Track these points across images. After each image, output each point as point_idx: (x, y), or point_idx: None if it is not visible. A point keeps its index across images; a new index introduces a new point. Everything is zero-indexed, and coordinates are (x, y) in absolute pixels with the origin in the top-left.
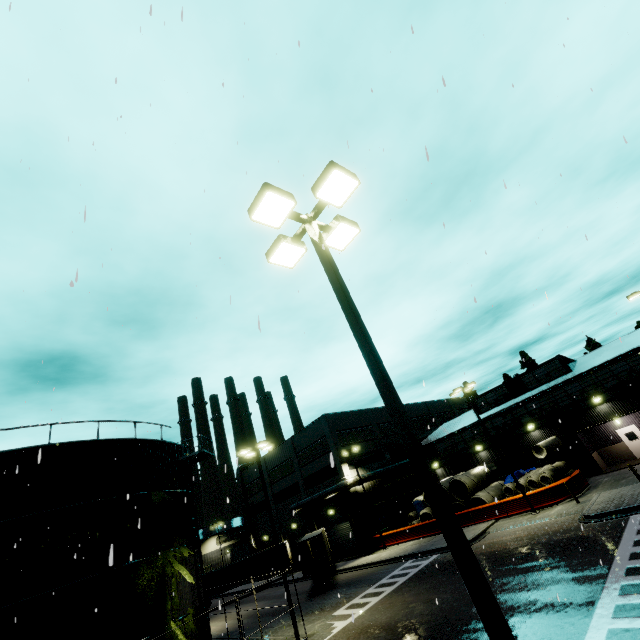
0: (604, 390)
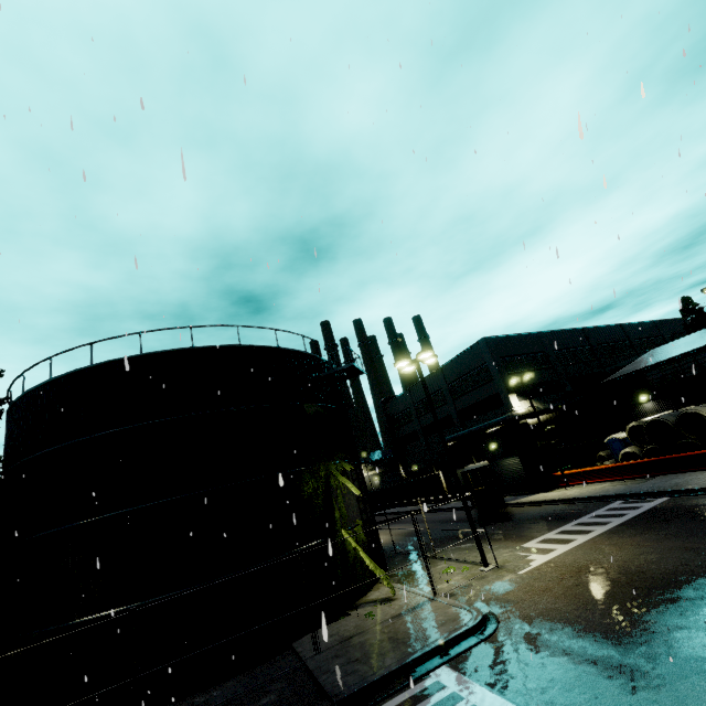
0: None
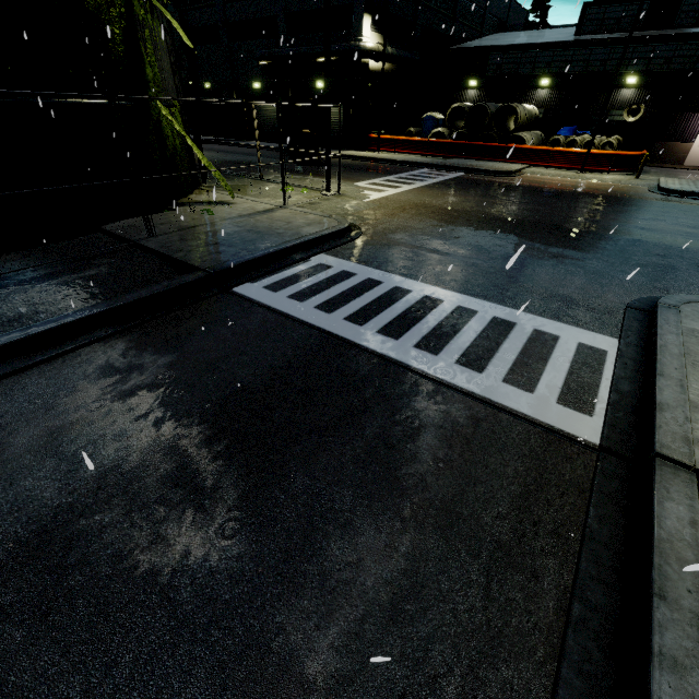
0: None
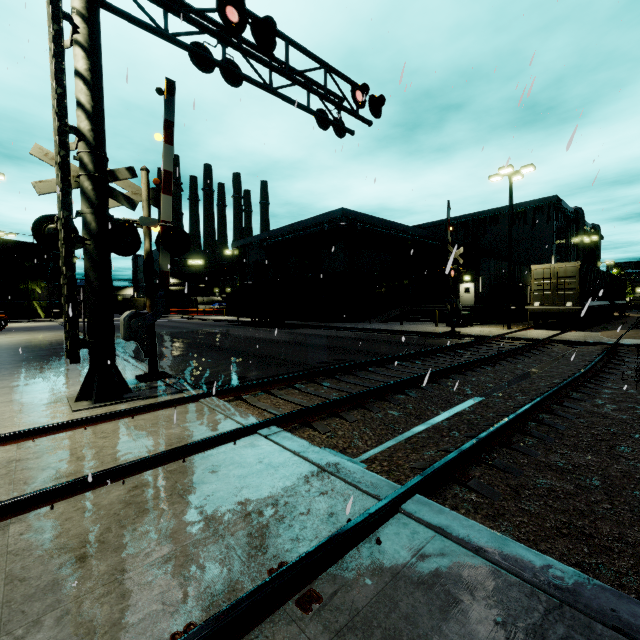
0: None
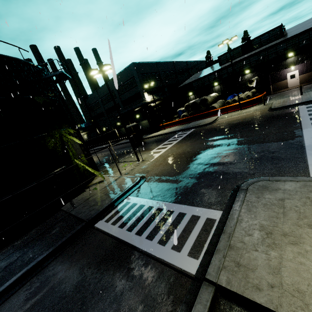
0: (298, 48)
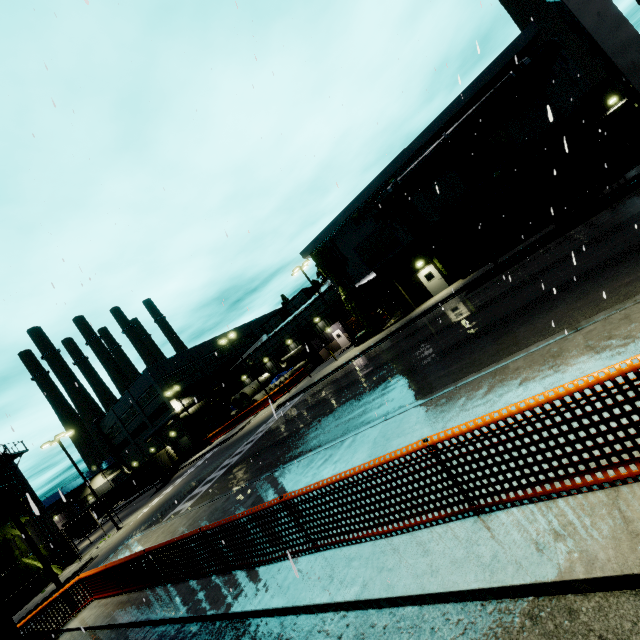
0: (320, 313)
